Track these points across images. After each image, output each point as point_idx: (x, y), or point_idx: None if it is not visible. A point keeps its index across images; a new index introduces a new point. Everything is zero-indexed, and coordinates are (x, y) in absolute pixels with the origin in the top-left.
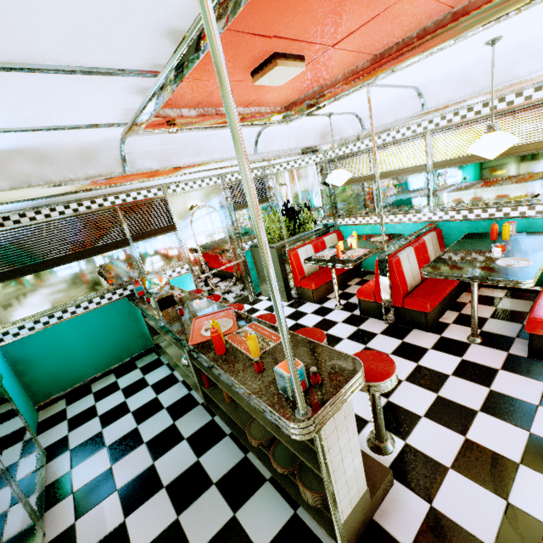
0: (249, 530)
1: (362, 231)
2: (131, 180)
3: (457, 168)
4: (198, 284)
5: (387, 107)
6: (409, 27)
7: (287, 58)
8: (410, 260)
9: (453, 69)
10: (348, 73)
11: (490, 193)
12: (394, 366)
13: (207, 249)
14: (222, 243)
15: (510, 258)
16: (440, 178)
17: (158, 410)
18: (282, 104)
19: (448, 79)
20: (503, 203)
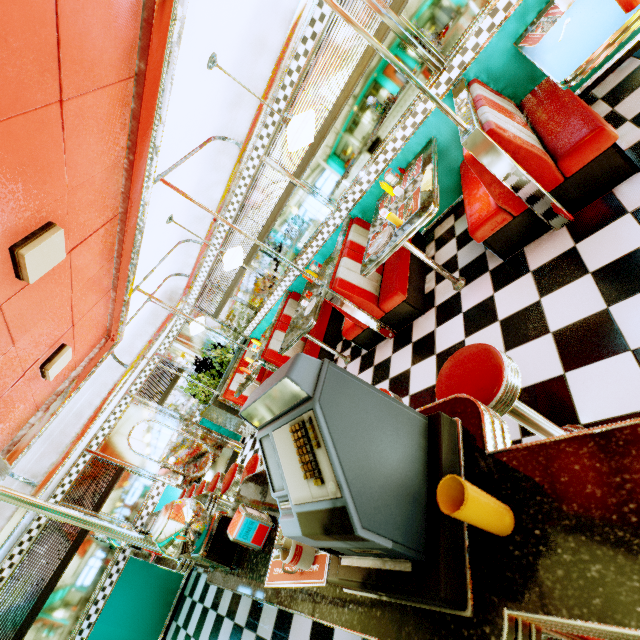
0: (263, 634)
1: (264, 327)
2: (44, 486)
3: (258, 255)
4: (183, 485)
5: (182, 258)
6: (104, 278)
7: (52, 360)
8: (281, 340)
9: (182, 224)
10: (112, 302)
11: (287, 254)
12: (256, 461)
13: (166, 454)
14: (175, 437)
15: (310, 302)
16: (258, 266)
17: (206, 615)
18: (102, 338)
19: (189, 225)
20: (299, 254)
